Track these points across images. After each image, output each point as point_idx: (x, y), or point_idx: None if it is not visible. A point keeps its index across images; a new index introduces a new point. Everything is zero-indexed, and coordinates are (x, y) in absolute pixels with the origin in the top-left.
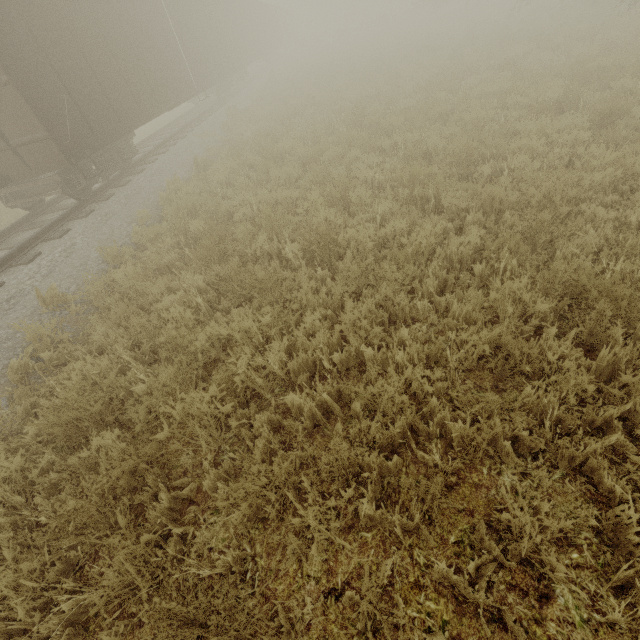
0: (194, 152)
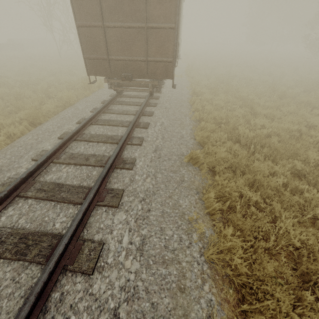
0: (182, 84)
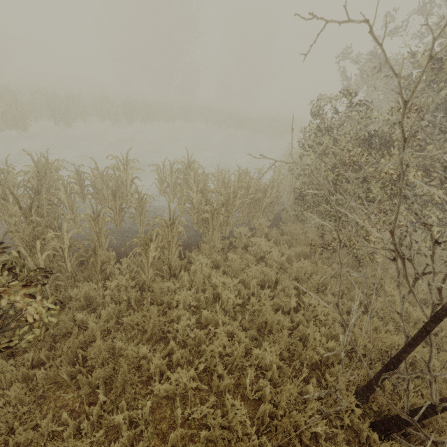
0: None
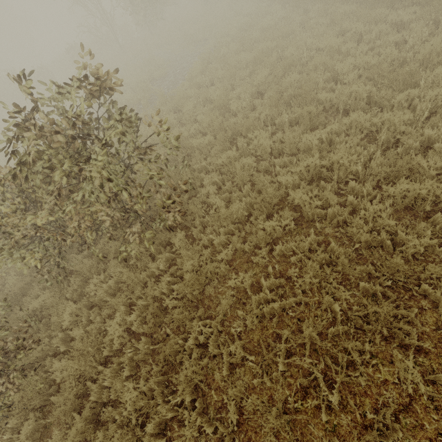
0: None
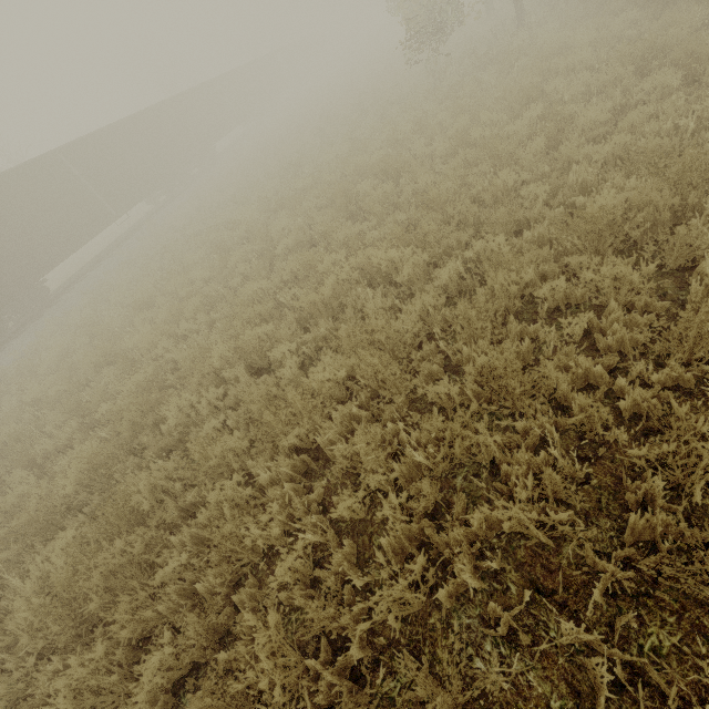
0: (99, 276)
